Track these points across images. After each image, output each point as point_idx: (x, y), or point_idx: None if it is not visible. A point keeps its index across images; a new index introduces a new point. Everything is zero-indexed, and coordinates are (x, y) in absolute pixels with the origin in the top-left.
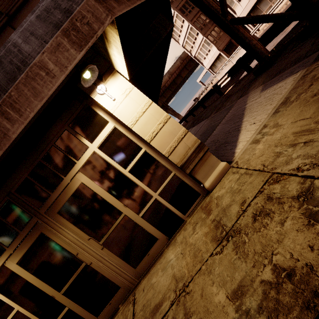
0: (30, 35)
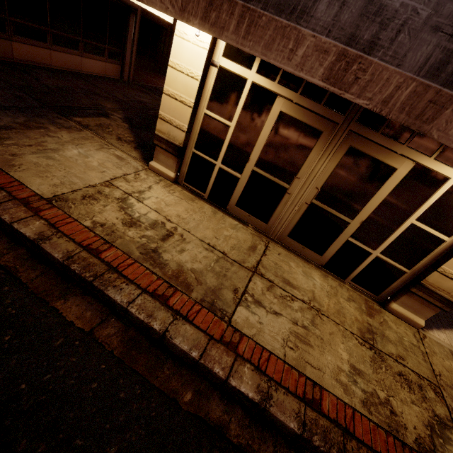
0: None
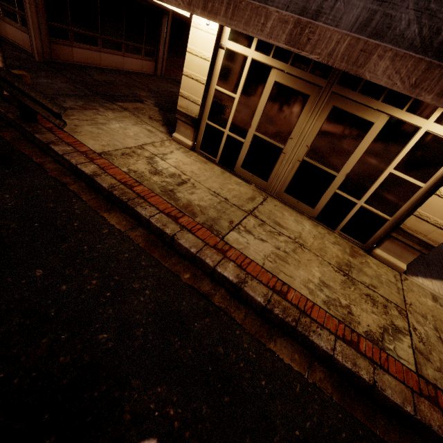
0: None
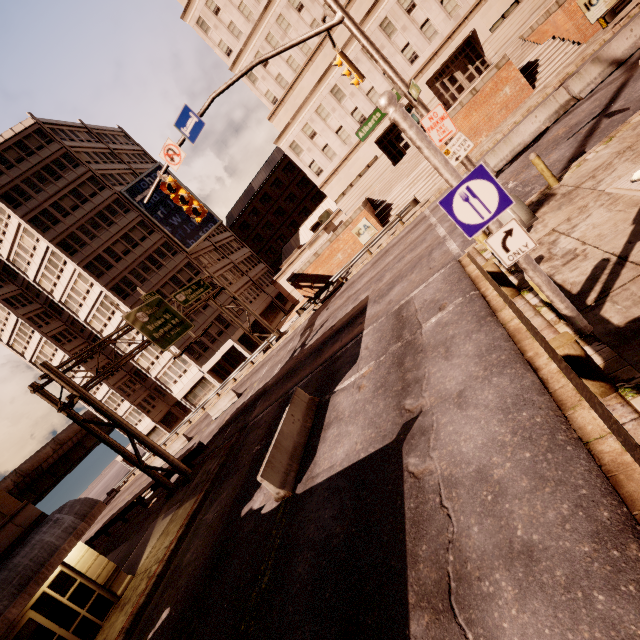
0: (59, 538)
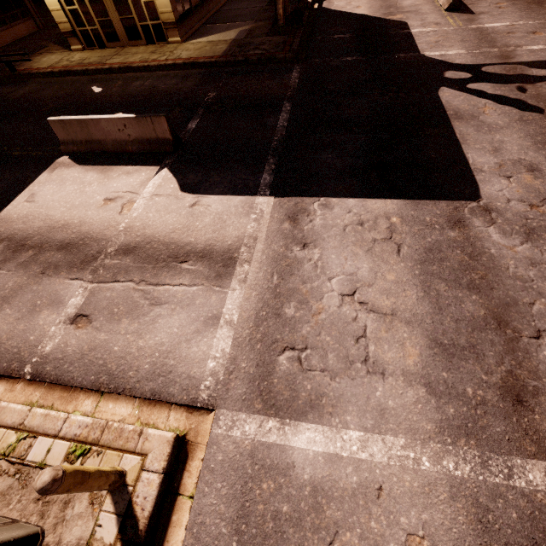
0: None
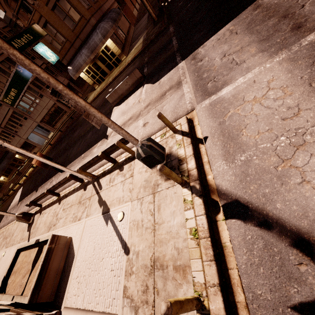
0: (98, 41)
